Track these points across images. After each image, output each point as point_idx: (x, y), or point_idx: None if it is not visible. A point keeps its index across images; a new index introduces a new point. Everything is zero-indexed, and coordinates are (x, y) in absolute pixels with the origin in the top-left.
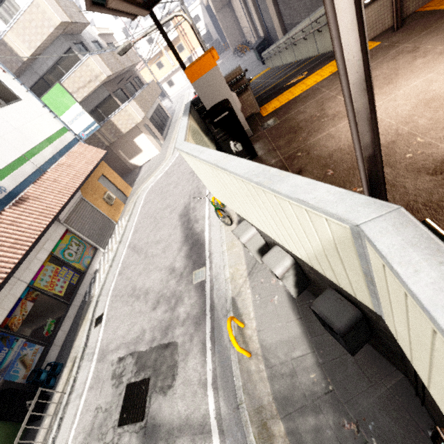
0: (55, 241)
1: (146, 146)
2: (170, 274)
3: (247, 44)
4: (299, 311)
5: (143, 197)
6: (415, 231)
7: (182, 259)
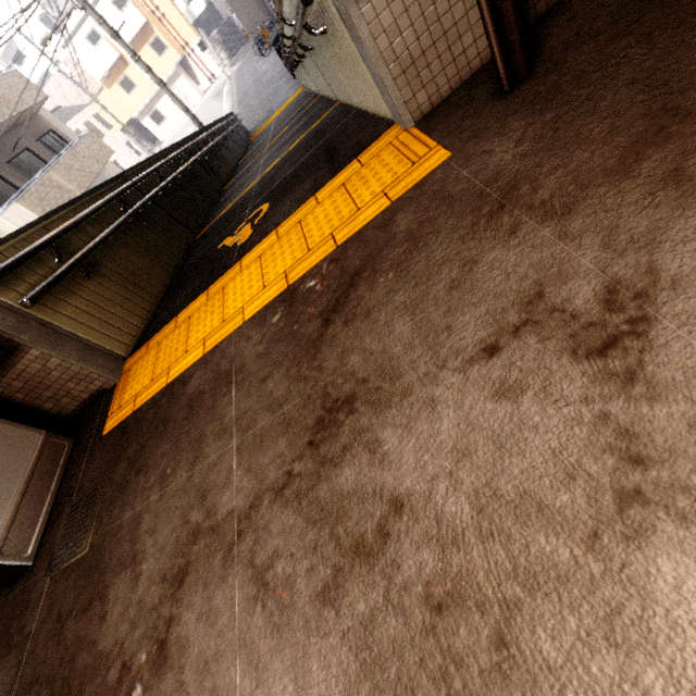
0: None
1: None
2: None
3: None
4: None
5: None
6: None
7: None
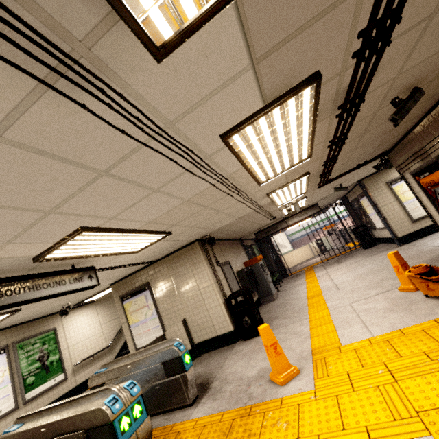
0: None
1: None
2: None
3: None
4: None
5: None
6: None
7: None
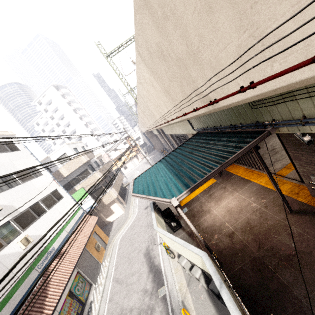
0: (72, 280)
1: (117, 209)
2: (144, 294)
3: (165, 148)
4: (213, 301)
5: (117, 243)
6: (207, 257)
7: (150, 283)
